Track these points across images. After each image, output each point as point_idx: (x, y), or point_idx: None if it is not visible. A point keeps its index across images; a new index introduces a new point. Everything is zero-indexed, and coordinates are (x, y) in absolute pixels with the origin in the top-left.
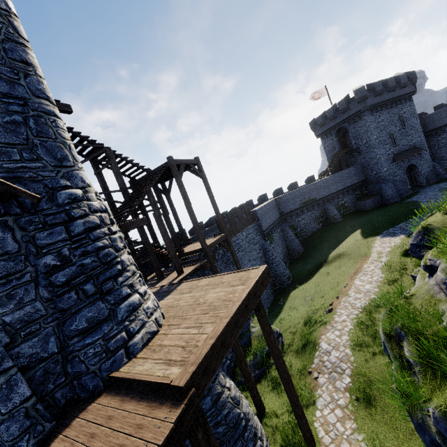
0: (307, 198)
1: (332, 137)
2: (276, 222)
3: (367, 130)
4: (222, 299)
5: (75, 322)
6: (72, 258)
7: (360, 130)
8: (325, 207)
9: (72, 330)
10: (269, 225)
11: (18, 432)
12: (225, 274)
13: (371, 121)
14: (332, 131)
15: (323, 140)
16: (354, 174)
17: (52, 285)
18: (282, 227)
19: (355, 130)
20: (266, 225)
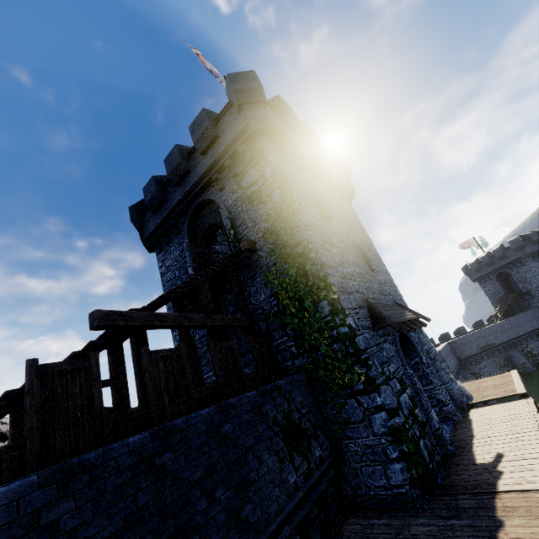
0: (484, 343)
1: (493, 281)
2: (457, 367)
3: (534, 275)
4: (501, 382)
5: (443, 377)
6: (430, 348)
7: (526, 274)
8: (508, 353)
9: (443, 380)
10: (453, 368)
11: (454, 410)
12: (481, 378)
13: (536, 267)
14: (490, 276)
15: (481, 284)
16: (532, 318)
17: (430, 359)
18: (463, 374)
19: (520, 274)
20: (451, 367)
